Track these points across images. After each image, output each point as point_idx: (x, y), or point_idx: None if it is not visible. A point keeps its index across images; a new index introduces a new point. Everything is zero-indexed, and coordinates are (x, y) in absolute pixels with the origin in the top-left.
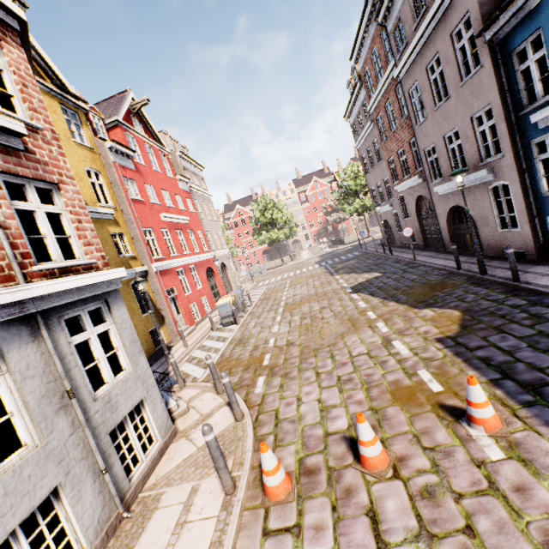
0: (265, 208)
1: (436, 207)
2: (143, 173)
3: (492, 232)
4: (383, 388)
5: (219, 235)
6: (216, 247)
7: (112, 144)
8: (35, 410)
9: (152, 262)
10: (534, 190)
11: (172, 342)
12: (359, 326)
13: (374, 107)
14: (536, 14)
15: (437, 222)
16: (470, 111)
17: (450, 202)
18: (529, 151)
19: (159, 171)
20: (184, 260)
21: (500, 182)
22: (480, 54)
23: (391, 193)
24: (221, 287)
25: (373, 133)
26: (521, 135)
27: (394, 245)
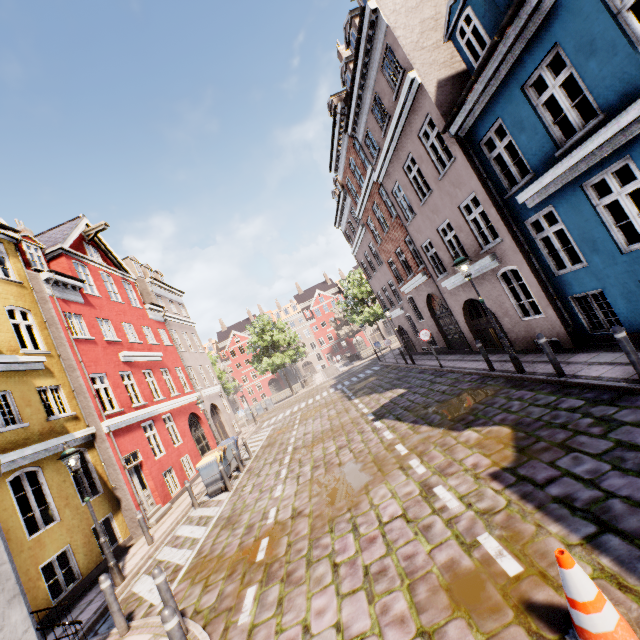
0: (263, 330)
1: (449, 303)
2: (96, 306)
3: (516, 323)
4: (433, 581)
5: (206, 369)
6: (203, 385)
7: (50, 275)
8: None
9: (102, 420)
10: (545, 270)
11: (133, 538)
12: (388, 469)
13: (362, 212)
14: (491, 107)
15: (455, 320)
16: (456, 201)
17: (462, 295)
18: (526, 232)
19: (120, 301)
20: (153, 409)
21: (507, 267)
22: (451, 148)
23: (399, 295)
24: (212, 438)
25: (367, 237)
26: (513, 217)
27: (415, 353)
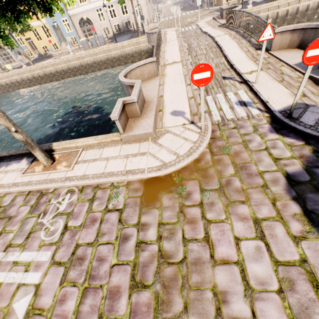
0: None
1: None
2: None
3: None
4: None
5: None
6: None
7: None
8: (152, 3)
9: None
10: None
11: None
12: None
13: None
14: None
15: None
16: None
17: None
18: None
19: None
20: None
21: None
22: None
23: None
24: None
25: None
26: None
27: None
